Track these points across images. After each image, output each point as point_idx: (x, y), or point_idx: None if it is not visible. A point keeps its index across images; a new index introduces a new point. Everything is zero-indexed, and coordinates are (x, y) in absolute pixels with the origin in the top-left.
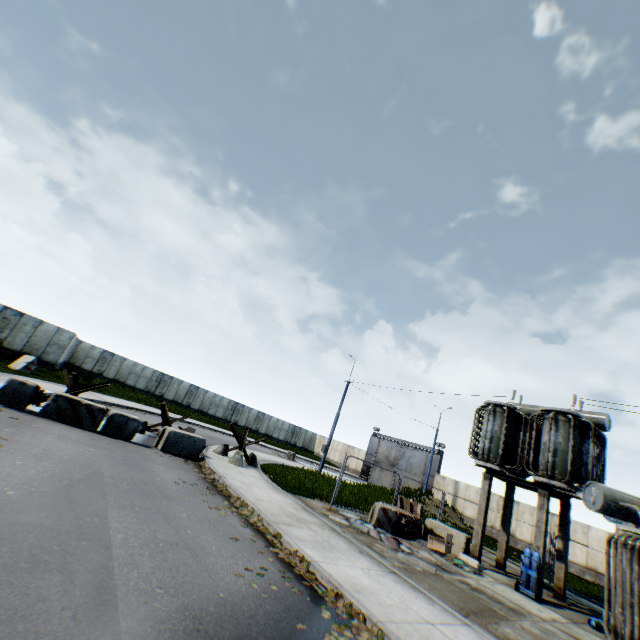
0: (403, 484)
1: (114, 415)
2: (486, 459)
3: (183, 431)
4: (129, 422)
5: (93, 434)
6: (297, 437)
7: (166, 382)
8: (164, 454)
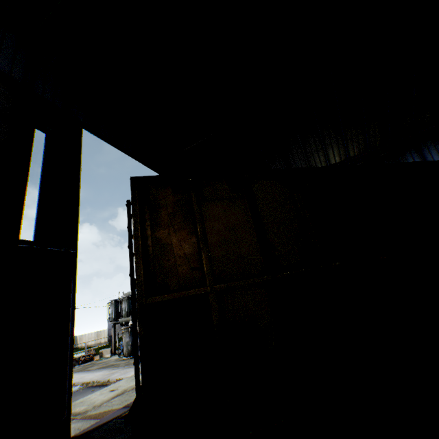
0: None
1: None
2: (112, 321)
3: None
4: None
5: None
6: None
7: None
8: None
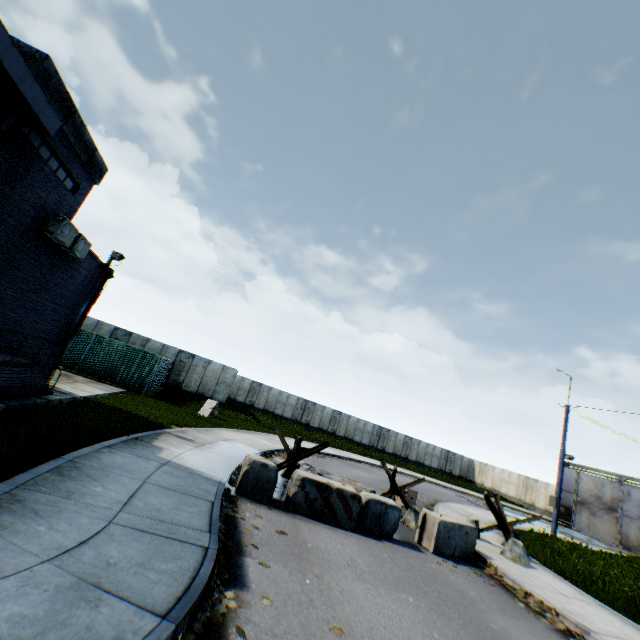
0: (638, 538)
1: (368, 501)
2: None
3: (444, 515)
4: (387, 511)
5: (357, 537)
6: (452, 464)
7: (310, 409)
8: (445, 562)
